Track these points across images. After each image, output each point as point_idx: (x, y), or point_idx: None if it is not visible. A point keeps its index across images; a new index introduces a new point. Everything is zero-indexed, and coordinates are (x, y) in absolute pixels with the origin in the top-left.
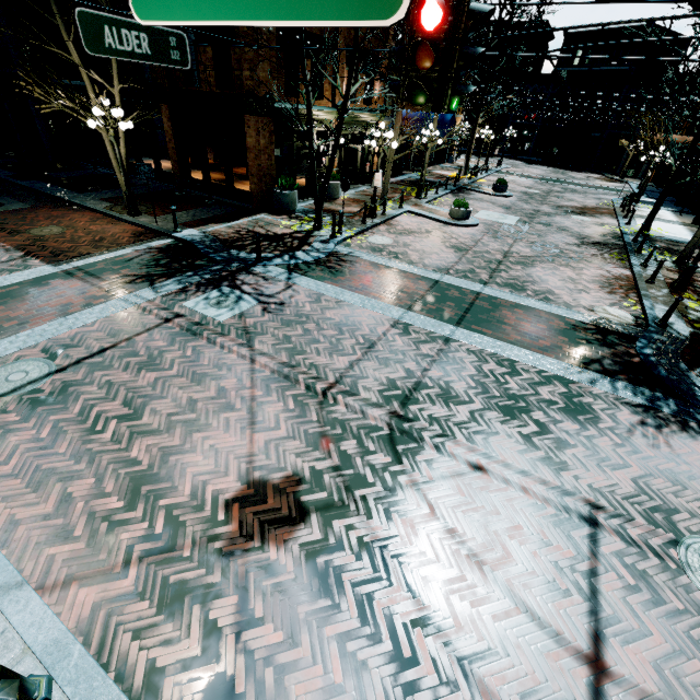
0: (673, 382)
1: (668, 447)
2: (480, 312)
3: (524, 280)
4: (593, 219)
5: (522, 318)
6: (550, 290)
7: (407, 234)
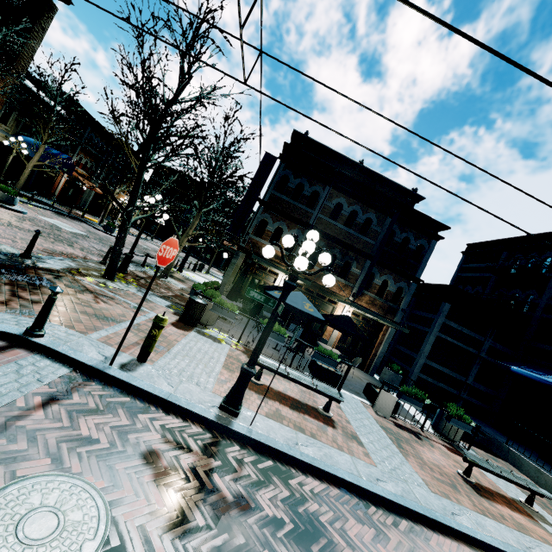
0: None
1: None
2: None
3: None
4: None
5: None
6: None
7: None
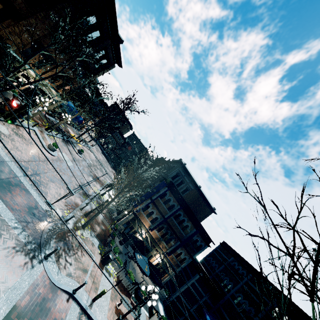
0: (44, 239)
1: (11, 258)
2: (7, 183)
3: (43, 184)
4: (95, 182)
5: (21, 195)
6: (47, 193)
7: (20, 137)
